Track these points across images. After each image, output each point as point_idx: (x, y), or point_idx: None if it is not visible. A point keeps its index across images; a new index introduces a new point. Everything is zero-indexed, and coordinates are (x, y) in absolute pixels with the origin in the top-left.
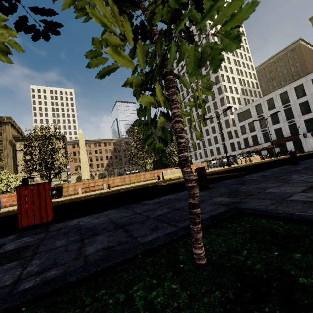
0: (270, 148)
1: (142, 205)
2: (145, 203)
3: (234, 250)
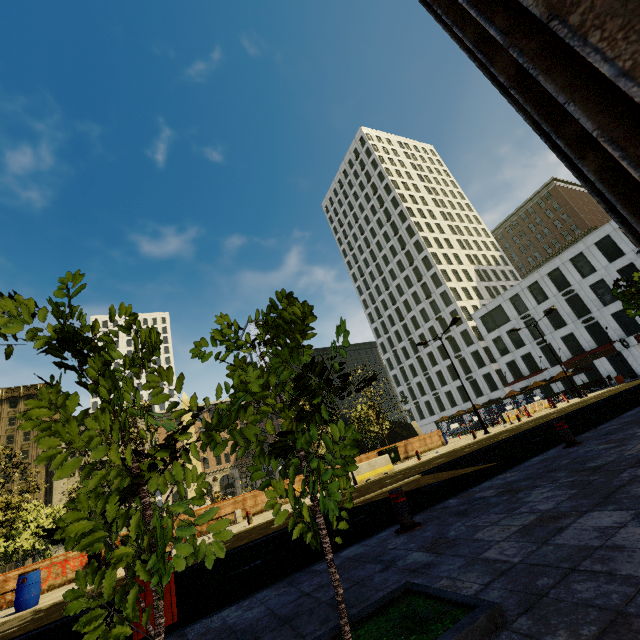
0: (564, 378)
1: (312, 575)
2: (317, 570)
3: (378, 638)
